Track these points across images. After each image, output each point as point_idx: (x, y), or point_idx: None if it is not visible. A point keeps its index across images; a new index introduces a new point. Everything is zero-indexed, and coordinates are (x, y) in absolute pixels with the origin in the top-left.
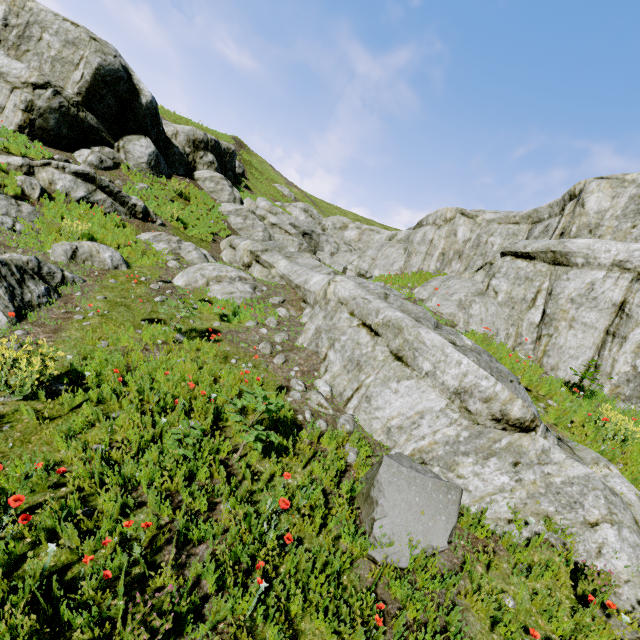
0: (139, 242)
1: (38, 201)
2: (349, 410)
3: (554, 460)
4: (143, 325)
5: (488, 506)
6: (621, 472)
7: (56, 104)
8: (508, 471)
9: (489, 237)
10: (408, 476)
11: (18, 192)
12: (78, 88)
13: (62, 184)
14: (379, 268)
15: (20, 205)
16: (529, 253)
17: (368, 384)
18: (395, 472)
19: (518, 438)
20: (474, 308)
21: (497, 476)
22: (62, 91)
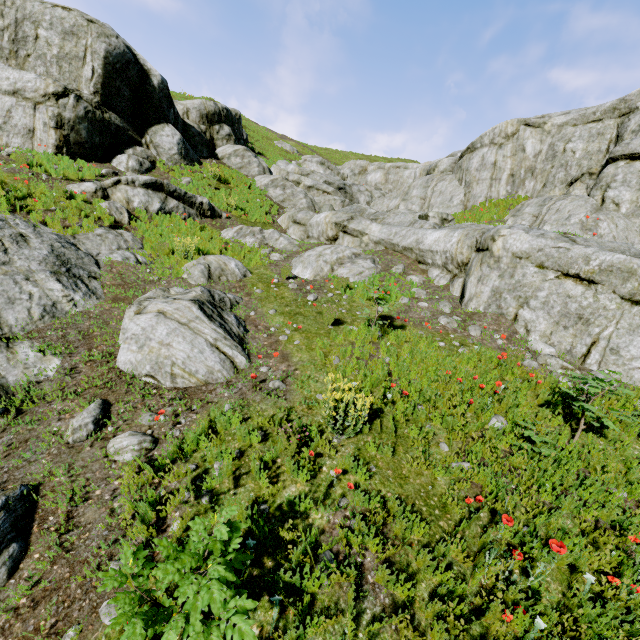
0: (231, 242)
1: (129, 225)
2: (591, 366)
3: None
4: (333, 329)
5: None
6: None
7: (81, 111)
8: None
9: (566, 144)
10: None
11: (112, 221)
12: (93, 86)
13: (138, 200)
14: (437, 207)
15: (121, 234)
16: None
17: (608, 336)
18: None
19: None
20: (602, 227)
21: None
22: (81, 94)
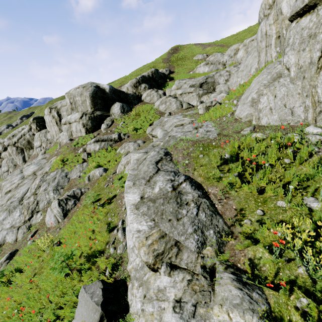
0: (115, 155)
1: (88, 159)
2: None
3: (170, 298)
4: (93, 204)
5: (133, 321)
6: (295, 312)
7: (88, 118)
8: (141, 300)
9: None
10: (86, 299)
11: (82, 160)
12: (90, 107)
13: (92, 148)
14: (243, 79)
15: (83, 165)
16: (307, 4)
17: None
18: (82, 296)
19: (151, 275)
20: (262, 102)
21: (138, 302)
22: (87, 112)
